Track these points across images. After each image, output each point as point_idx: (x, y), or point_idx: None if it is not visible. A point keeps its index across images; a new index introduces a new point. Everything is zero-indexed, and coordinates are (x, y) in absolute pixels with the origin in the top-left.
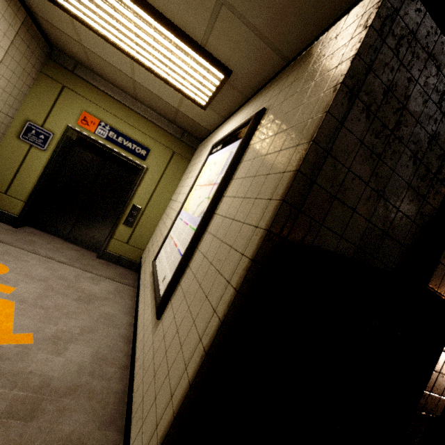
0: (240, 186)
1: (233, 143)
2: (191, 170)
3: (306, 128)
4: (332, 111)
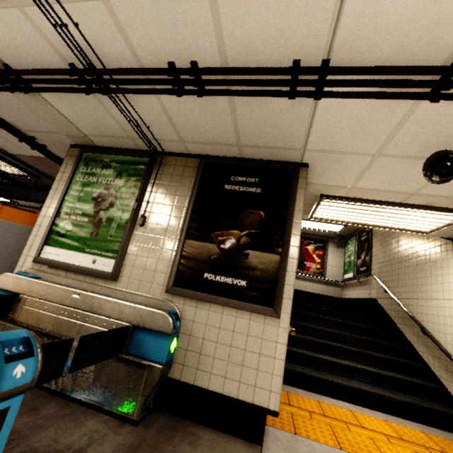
0: None
1: None
2: None
3: None
4: None
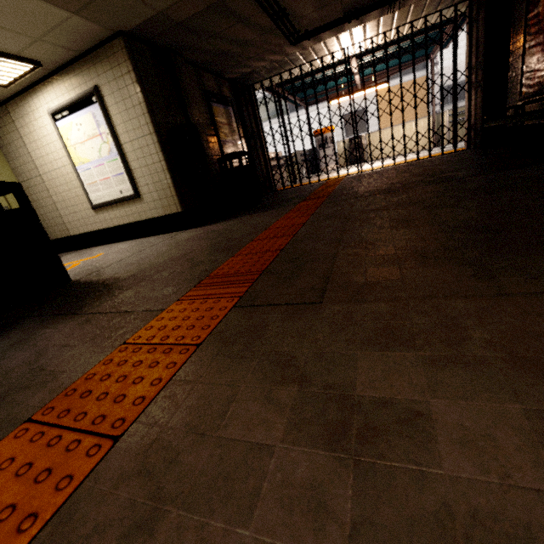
0: (126, 127)
1: (86, 108)
2: (24, 143)
3: (138, 97)
4: (142, 91)
